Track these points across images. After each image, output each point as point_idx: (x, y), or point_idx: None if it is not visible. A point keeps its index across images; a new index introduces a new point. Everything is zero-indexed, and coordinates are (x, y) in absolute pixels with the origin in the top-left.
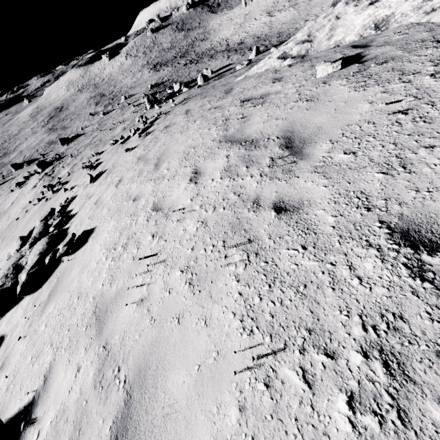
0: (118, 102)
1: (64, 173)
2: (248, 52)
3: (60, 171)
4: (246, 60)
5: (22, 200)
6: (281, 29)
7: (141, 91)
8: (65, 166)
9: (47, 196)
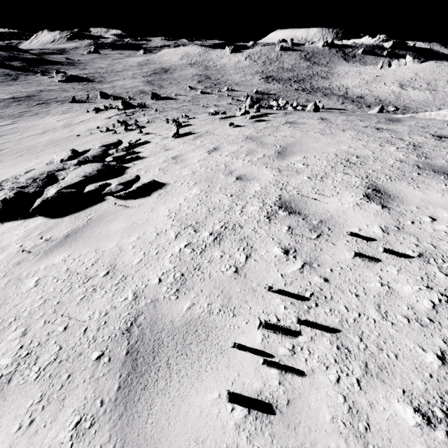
0: (219, 90)
1: (143, 120)
2: (366, 108)
3: (140, 117)
4: (393, 106)
5: (92, 123)
6: (408, 104)
7: (245, 91)
8: (146, 114)
9: (117, 130)
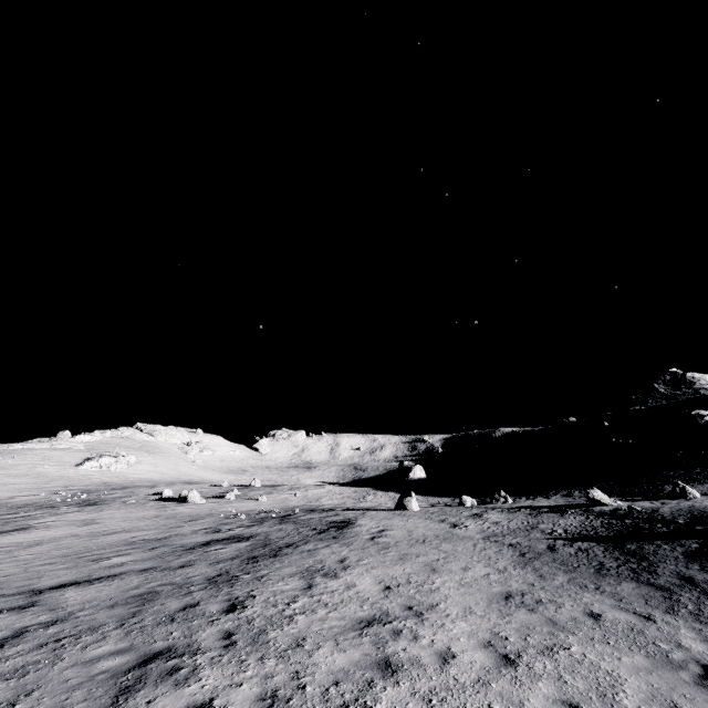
0: None
1: None
2: None
3: None
4: None
5: None
6: None
7: None
8: None
9: None
